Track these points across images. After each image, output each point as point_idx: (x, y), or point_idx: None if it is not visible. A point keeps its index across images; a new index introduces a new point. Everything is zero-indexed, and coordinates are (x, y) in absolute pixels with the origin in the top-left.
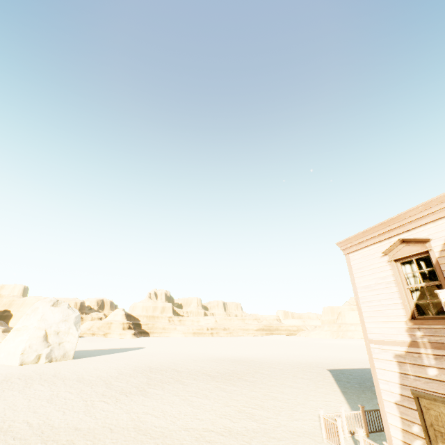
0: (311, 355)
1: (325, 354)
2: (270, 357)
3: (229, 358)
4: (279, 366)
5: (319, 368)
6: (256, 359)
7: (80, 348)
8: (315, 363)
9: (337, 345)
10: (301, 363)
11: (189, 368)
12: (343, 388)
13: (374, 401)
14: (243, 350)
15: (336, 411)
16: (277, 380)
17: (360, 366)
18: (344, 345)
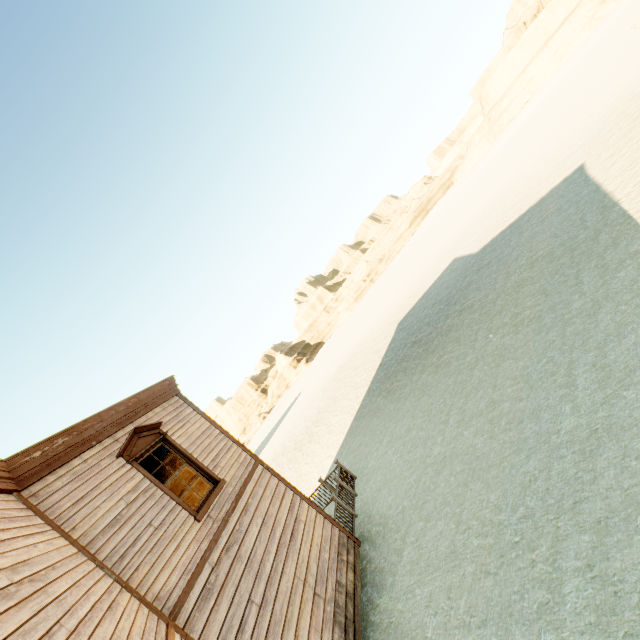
0: (420, 269)
1: (439, 244)
2: (377, 321)
3: (341, 365)
4: (364, 354)
5: (394, 325)
6: (359, 347)
7: (262, 439)
8: (403, 305)
9: (481, 174)
10: (388, 323)
11: (294, 436)
12: (366, 395)
13: (362, 424)
14: (371, 314)
15: (314, 488)
16: (331, 417)
17: (441, 269)
18: (490, 164)
